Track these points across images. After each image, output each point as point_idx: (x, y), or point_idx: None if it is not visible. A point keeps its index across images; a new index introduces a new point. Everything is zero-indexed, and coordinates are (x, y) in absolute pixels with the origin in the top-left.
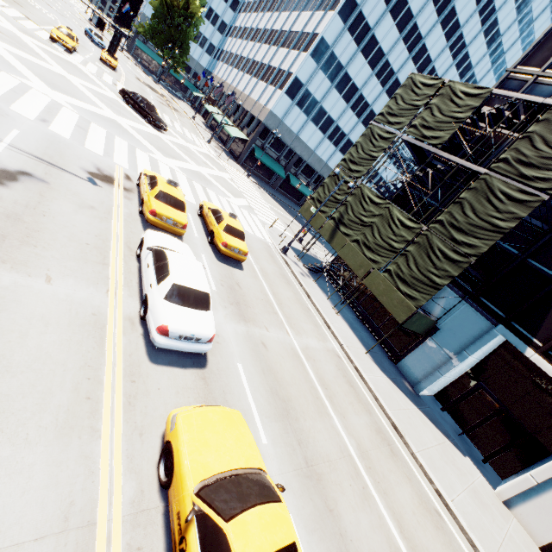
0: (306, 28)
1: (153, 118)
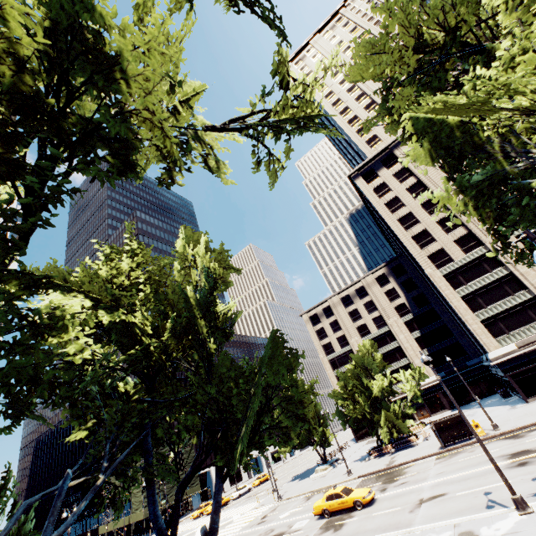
0: None
1: None
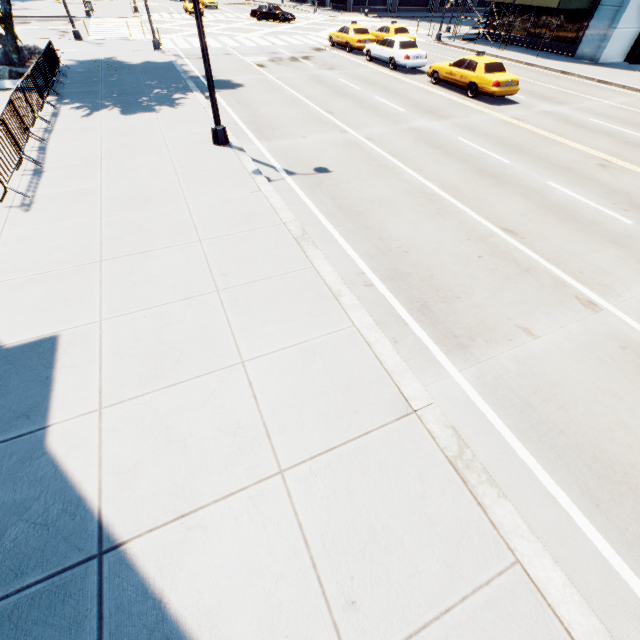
0: None
1: (284, 15)
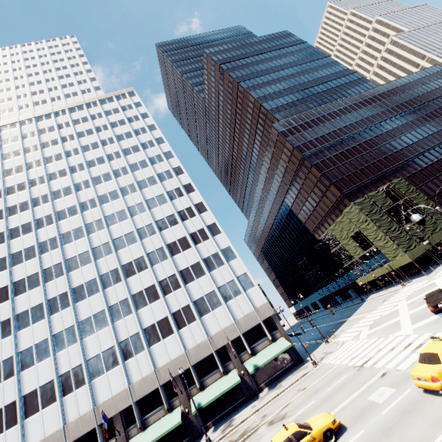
0: (204, 255)
1: None
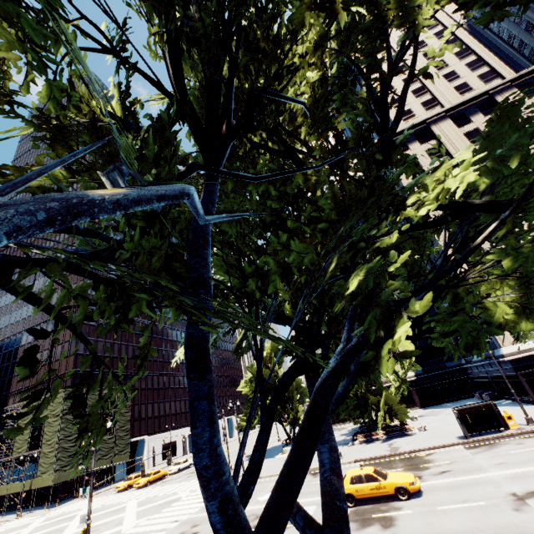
0: None
1: None
